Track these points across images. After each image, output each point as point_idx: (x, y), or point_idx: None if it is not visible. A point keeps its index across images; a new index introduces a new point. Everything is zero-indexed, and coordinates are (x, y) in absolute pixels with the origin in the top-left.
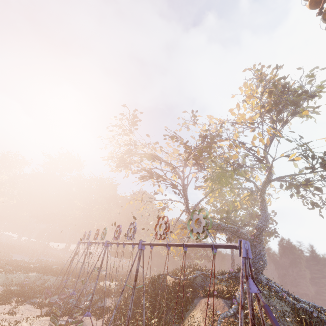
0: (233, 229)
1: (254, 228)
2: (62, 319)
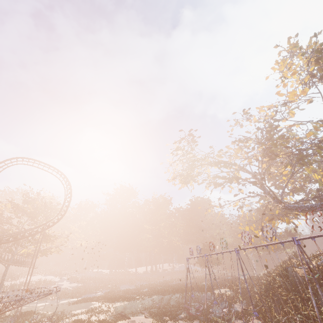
0: None
1: None
2: None
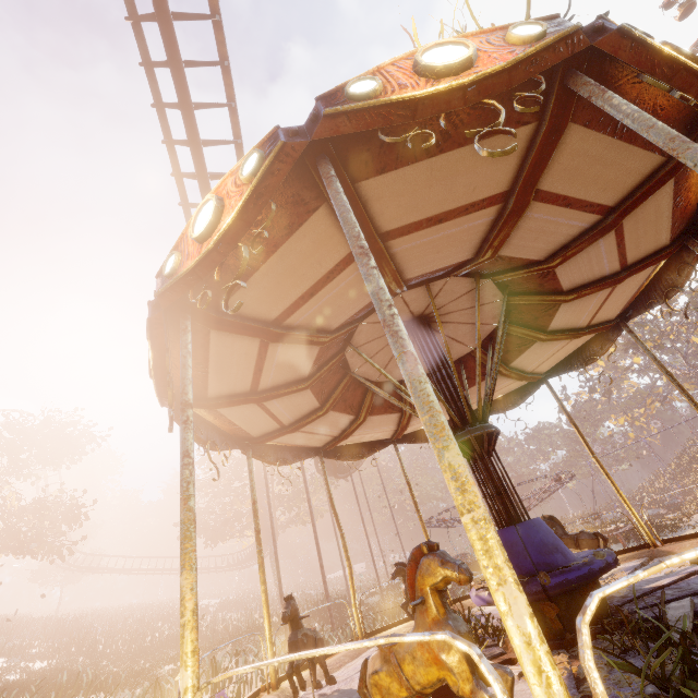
0: None
1: None
2: None
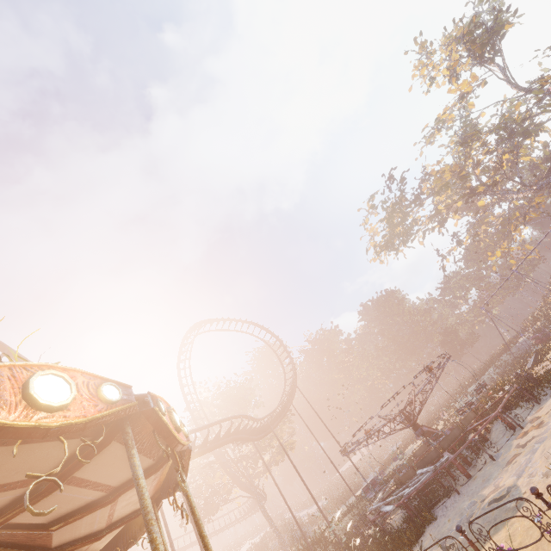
0: None
1: None
2: None
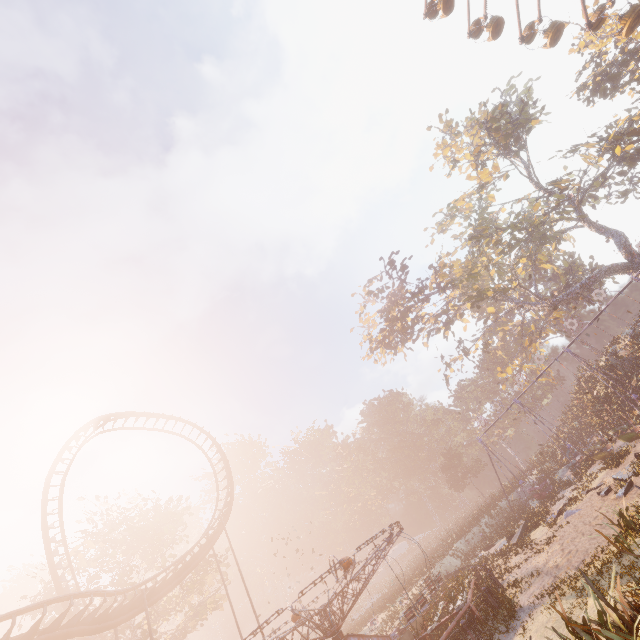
0: (604, 270)
1: (620, 251)
2: (597, 463)
